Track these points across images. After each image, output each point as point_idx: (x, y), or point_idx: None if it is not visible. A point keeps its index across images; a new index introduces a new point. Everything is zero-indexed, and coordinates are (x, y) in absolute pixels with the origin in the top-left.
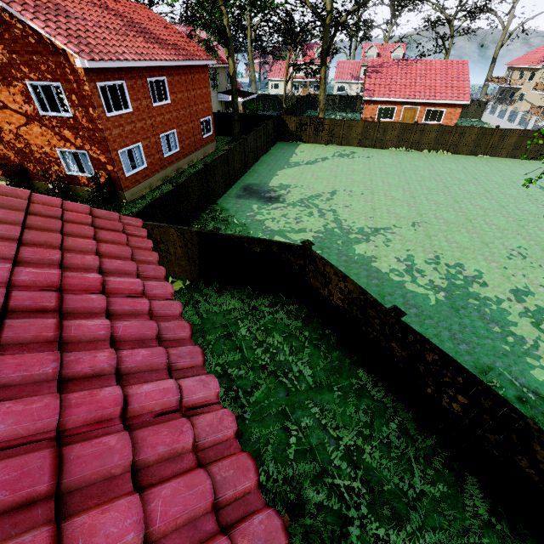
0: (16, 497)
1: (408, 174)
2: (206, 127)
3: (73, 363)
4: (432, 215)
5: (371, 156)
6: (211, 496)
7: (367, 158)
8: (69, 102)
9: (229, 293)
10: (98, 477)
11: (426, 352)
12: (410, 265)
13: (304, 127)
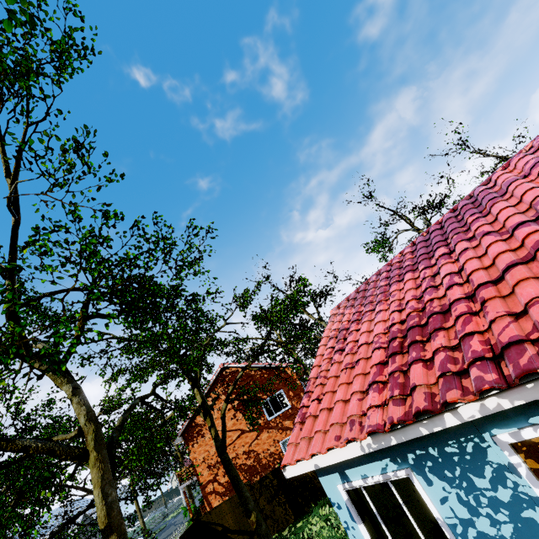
0: None
1: None
2: None
3: None
4: None
5: None
6: None
7: None
8: (287, 398)
9: None
10: None
11: None
12: None
13: None
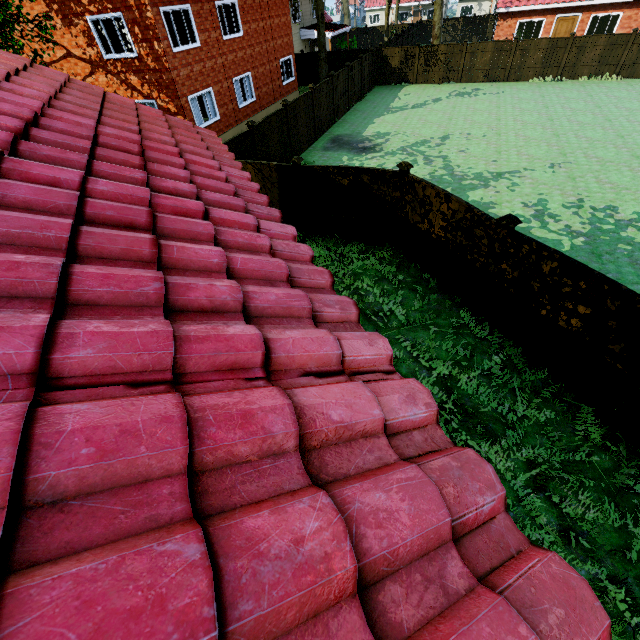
0: (123, 219)
1: (553, 109)
2: (286, 71)
3: (158, 180)
4: (580, 154)
5: (502, 92)
6: (286, 271)
7: (496, 94)
8: (132, 37)
9: (313, 242)
10: (186, 235)
11: (542, 262)
12: (540, 210)
13: (411, 62)
